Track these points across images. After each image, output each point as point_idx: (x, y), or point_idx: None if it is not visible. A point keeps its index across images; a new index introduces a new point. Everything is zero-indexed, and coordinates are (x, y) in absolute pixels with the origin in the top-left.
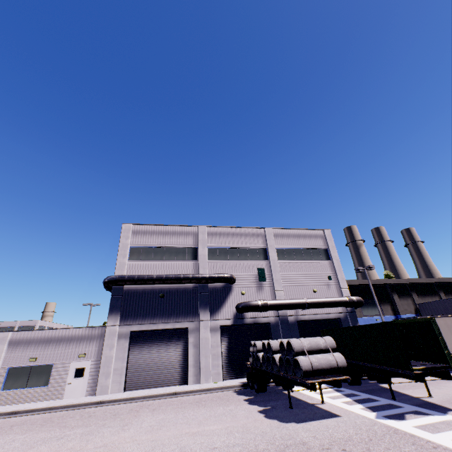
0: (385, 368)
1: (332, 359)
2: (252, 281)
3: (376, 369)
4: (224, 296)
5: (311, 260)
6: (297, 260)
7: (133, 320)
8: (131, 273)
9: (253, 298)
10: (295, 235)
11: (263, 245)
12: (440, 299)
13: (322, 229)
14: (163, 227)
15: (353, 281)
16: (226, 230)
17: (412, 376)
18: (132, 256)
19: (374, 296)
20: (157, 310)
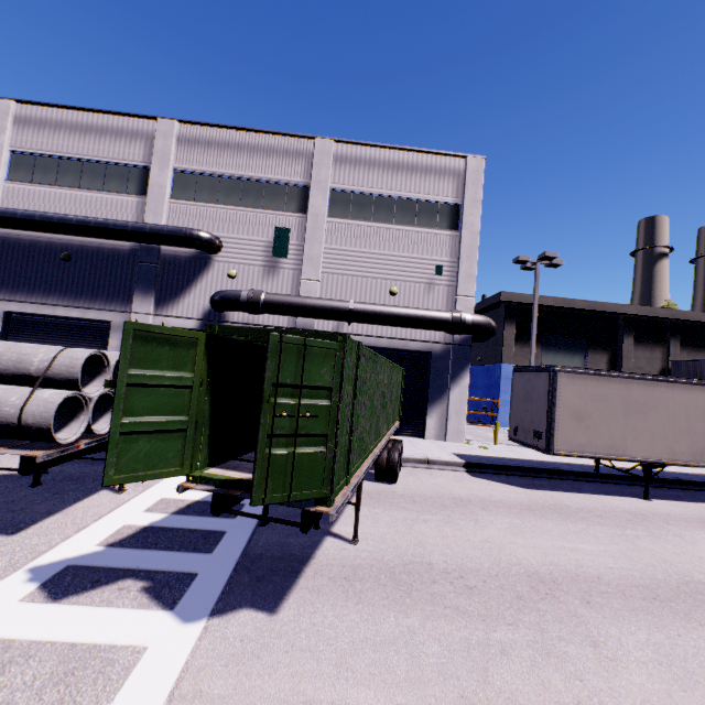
0: None
1: (12, 404)
2: (258, 254)
3: None
4: (191, 275)
5: (410, 226)
6: (375, 223)
7: (10, 293)
8: (11, 207)
9: (253, 288)
10: (389, 164)
11: (302, 179)
12: None
13: (463, 156)
14: (82, 115)
15: (543, 298)
16: (223, 136)
17: None
18: (15, 173)
19: (534, 322)
20: (55, 282)
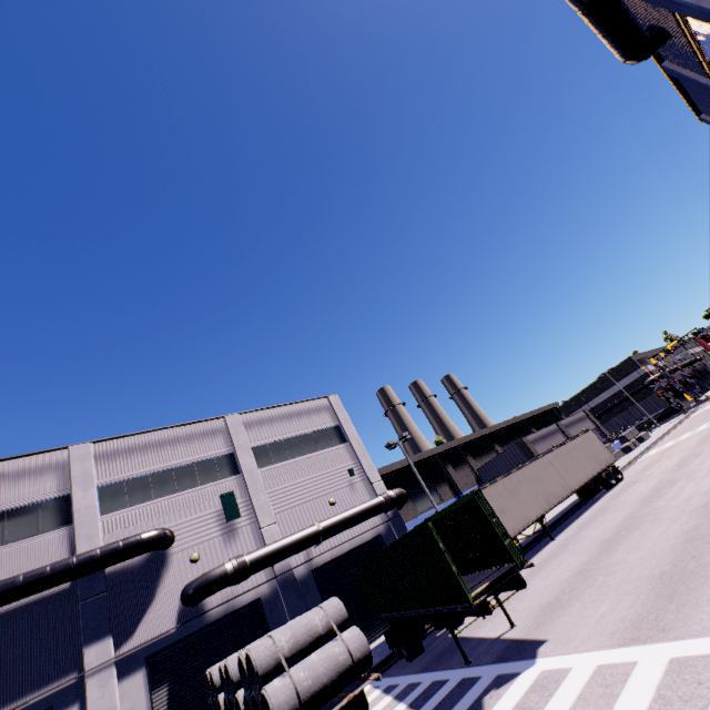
0: (441, 610)
1: (340, 652)
2: (212, 526)
3: (435, 614)
4: (149, 582)
5: (318, 451)
6: (294, 459)
7: None
8: None
9: (220, 560)
10: (284, 416)
11: (226, 449)
12: (497, 455)
13: (325, 397)
14: None
15: (393, 465)
16: (142, 439)
17: (477, 609)
18: None
19: (420, 478)
20: None
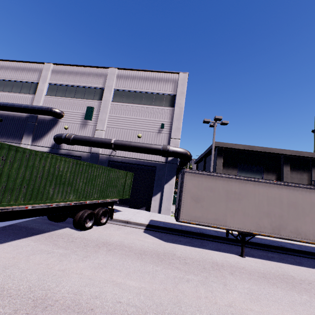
0: None
1: None
2: (79, 118)
3: None
4: (49, 128)
5: (150, 105)
6: (133, 104)
7: None
8: None
9: (74, 133)
10: (142, 78)
11: (102, 85)
12: None
13: (178, 73)
14: (17, 64)
15: (237, 145)
16: (70, 69)
17: None
18: None
19: (212, 152)
20: None
